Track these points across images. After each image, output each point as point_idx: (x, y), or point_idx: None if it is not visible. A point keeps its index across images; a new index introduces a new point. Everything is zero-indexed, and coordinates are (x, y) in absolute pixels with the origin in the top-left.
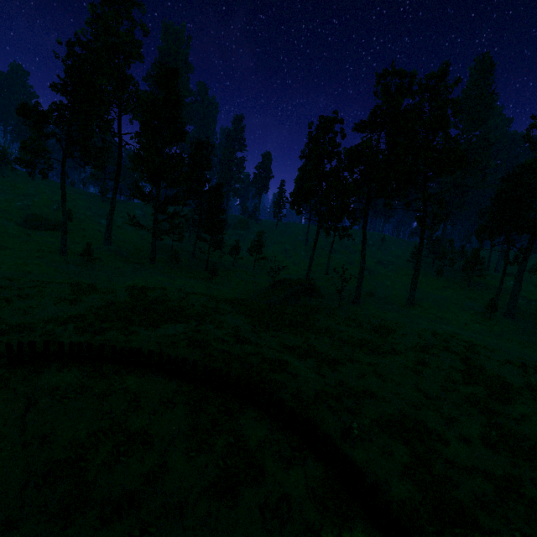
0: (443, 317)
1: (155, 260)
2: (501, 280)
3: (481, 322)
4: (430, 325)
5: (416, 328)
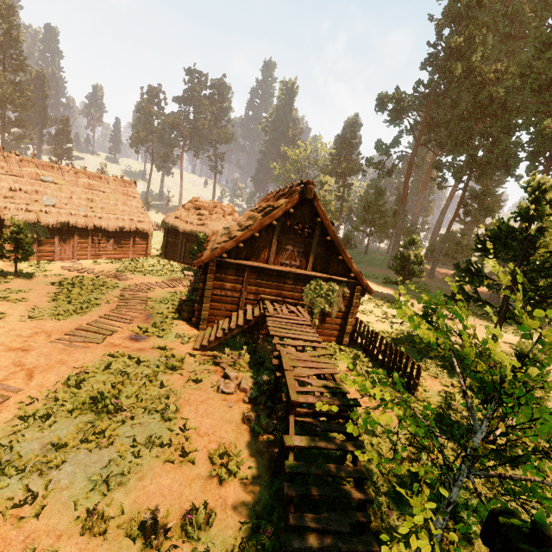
0: None
1: None
2: None
3: None
4: None
5: None
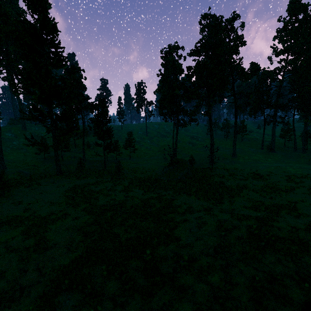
0: (255, 159)
1: (61, 171)
2: (263, 134)
3: (269, 157)
4: (262, 166)
5: (262, 169)
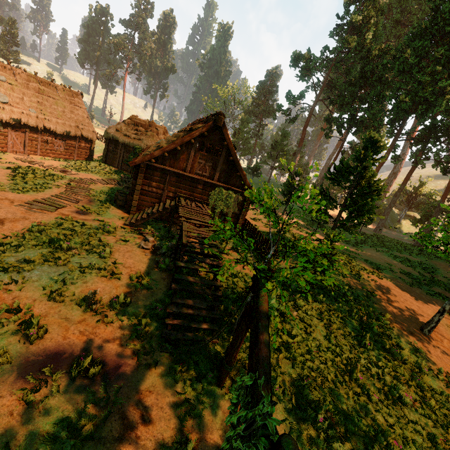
0: None
1: None
2: None
3: None
4: None
5: None
